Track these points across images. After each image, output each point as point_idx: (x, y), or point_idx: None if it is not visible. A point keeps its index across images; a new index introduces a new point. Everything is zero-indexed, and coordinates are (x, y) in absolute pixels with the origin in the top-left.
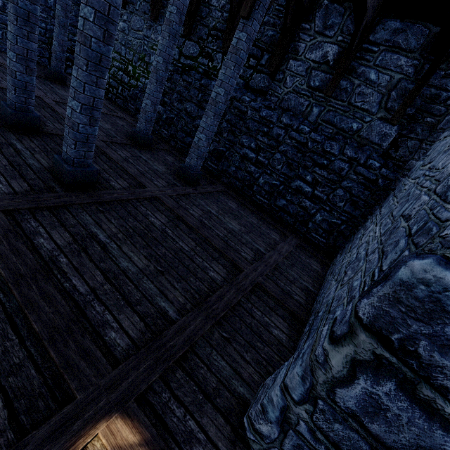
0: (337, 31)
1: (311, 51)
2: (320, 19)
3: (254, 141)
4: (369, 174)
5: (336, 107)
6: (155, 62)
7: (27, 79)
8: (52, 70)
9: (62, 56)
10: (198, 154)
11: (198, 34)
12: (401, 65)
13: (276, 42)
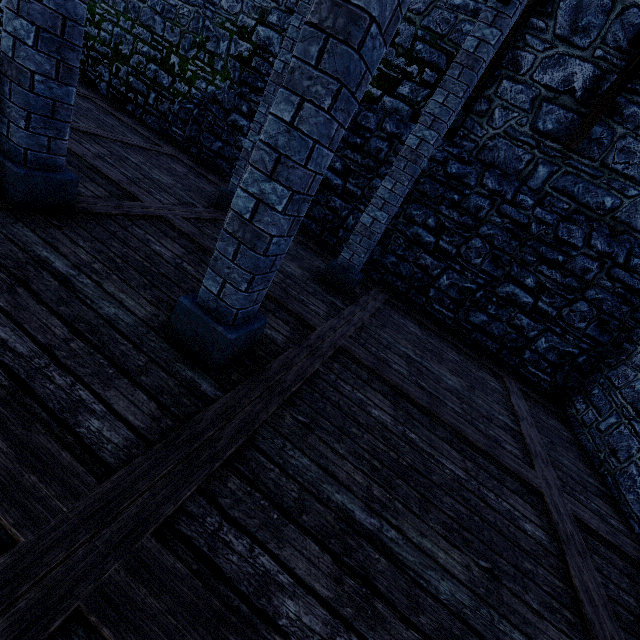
0: (594, 40)
1: (543, 69)
2: (567, 14)
3: (434, 215)
4: (633, 281)
5: (579, 168)
6: (280, 62)
7: (57, 93)
8: None
9: None
10: (369, 246)
11: None
12: None
13: None
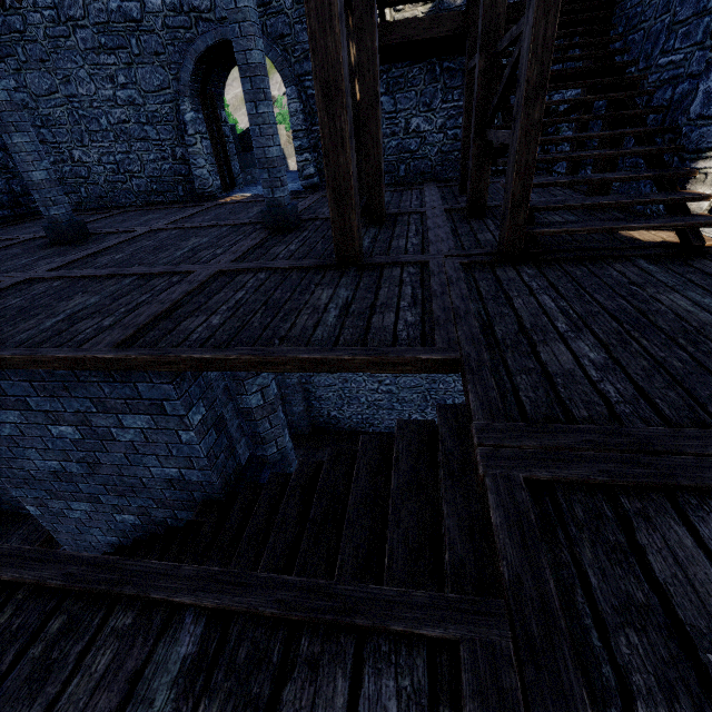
0: None
1: None
2: None
3: None
4: None
5: None
6: None
7: None
8: None
9: None
10: None
11: None
12: None
13: None
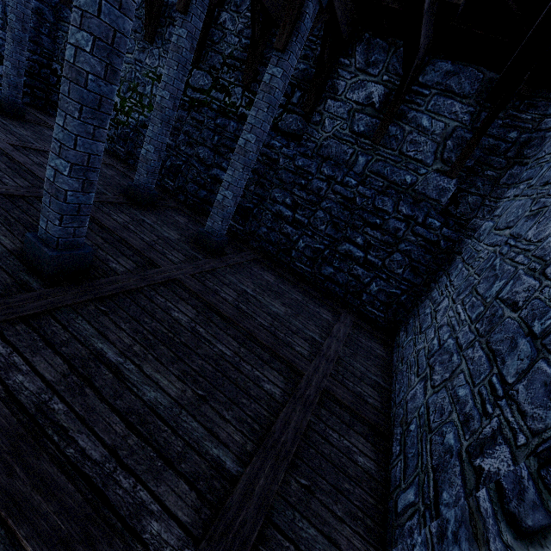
0: (381, 70)
1: (352, 91)
2: (362, 54)
3: (290, 196)
4: (429, 235)
5: (386, 156)
6: (159, 97)
7: None
8: (3, 100)
9: (19, 82)
10: (223, 216)
11: (210, 62)
12: (456, 112)
13: (310, 78)
